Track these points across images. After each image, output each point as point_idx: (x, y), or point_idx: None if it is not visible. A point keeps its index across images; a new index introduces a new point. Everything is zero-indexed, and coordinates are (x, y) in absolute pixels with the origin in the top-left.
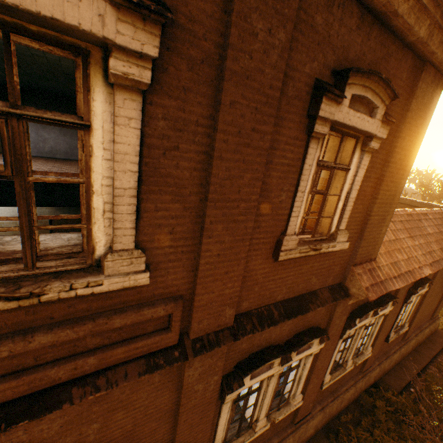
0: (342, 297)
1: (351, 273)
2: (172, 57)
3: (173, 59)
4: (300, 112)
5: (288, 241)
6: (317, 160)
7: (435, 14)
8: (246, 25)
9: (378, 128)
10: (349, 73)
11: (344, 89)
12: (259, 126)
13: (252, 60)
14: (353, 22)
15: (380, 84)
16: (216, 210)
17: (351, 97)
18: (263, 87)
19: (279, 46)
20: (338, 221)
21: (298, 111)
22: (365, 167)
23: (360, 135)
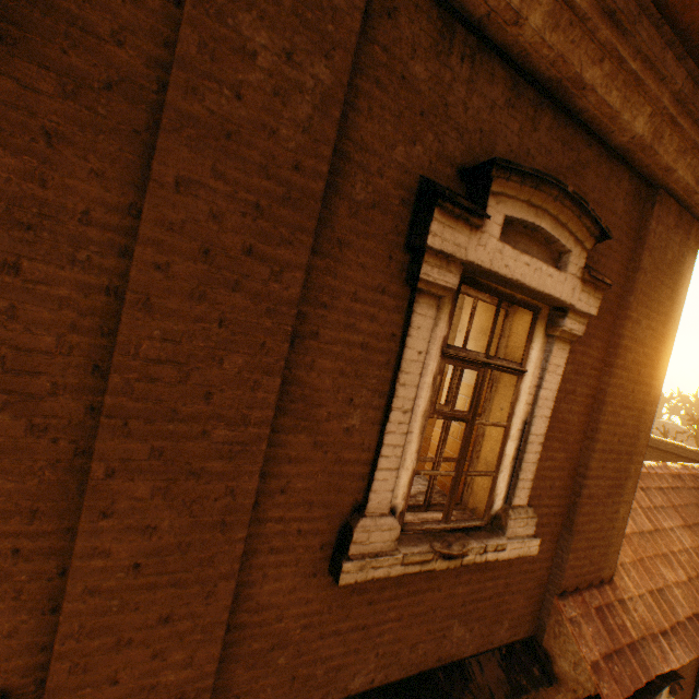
0: (537, 683)
1: (554, 614)
2: (11, 58)
3: (15, 62)
4: (387, 237)
5: (371, 532)
6: (442, 345)
7: (660, 95)
8: (222, 30)
9: (577, 292)
10: (492, 171)
11: (485, 202)
12: (269, 246)
13: (244, 103)
14: (497, 92)
15: (566, 204)
16: (129, 440)
17: (508, 223)
18: (276, 164)
19: (316, 90)
20: (508, 484)
21: (384, 235)
22: (560, 369)
23: (541, 304)
